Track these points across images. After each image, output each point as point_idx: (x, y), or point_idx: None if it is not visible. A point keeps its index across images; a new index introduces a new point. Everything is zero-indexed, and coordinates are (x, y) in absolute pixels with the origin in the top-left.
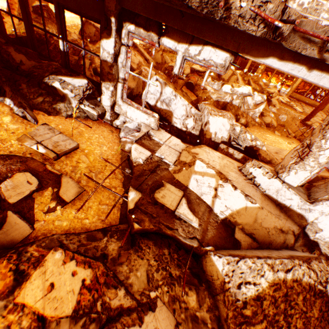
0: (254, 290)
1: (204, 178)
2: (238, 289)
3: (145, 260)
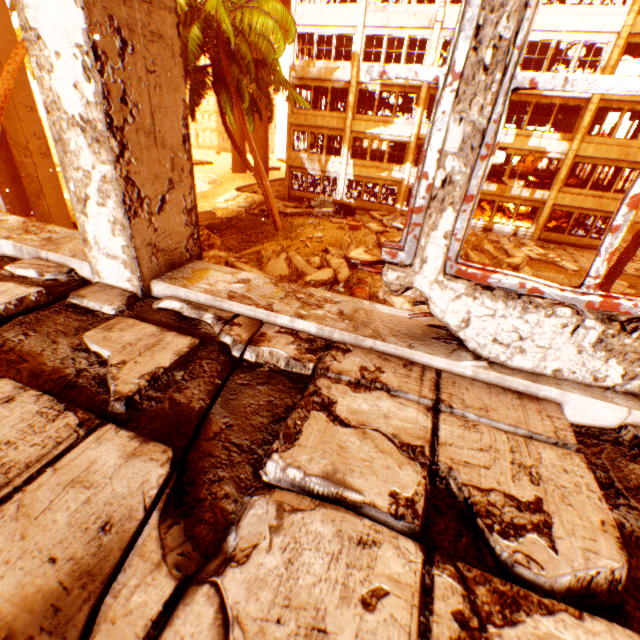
0: None
1: None
2: None
3: None
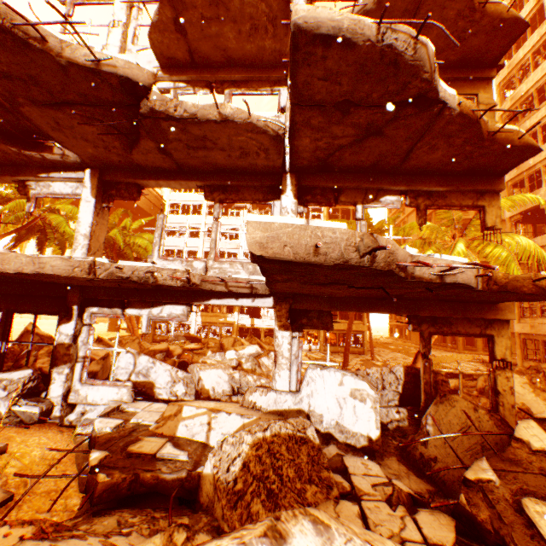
0: (241, 460)
1: (195, 418)
2: (228, 472)
3: (115, 515)
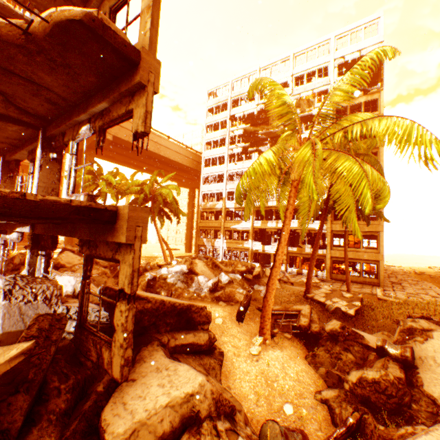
0: None
1: None
2: None
3: None
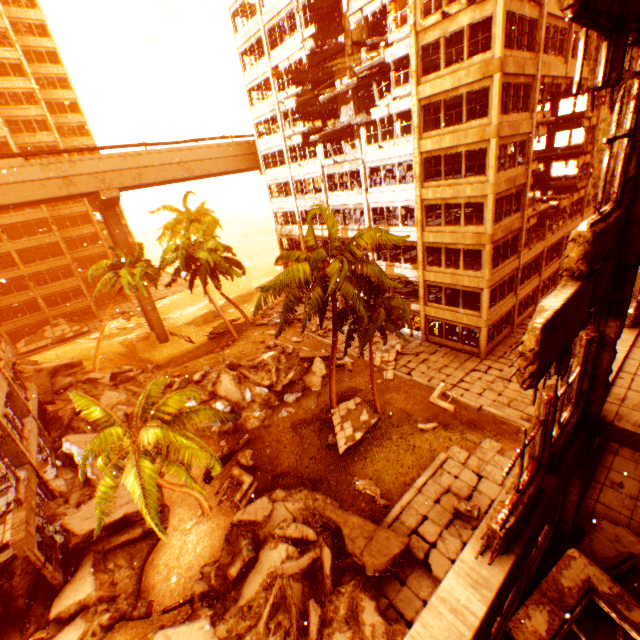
0: None
1: None
2: None
3: None
